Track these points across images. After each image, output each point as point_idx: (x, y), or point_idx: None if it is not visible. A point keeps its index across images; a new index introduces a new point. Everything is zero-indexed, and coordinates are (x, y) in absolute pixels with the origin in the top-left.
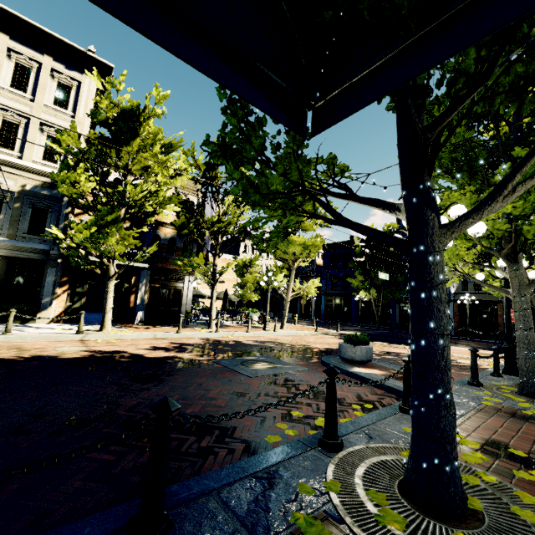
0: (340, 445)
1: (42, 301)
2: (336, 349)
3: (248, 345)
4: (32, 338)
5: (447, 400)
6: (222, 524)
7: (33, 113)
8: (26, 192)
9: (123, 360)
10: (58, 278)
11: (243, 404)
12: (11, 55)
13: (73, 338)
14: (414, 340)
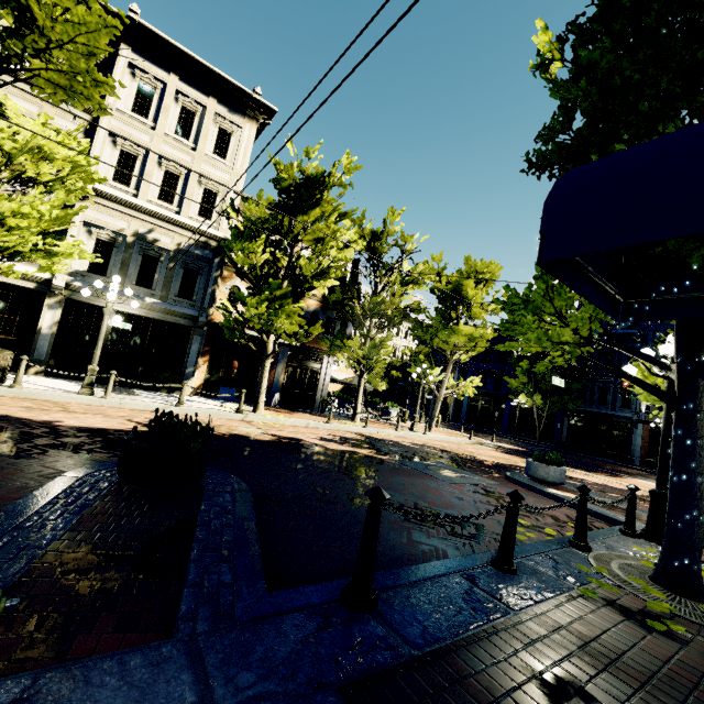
0: (590, 547)
1: (185, 371)
2: (508, 464)
3: (411, 448)
4: (202, 413)
5: (699, 521)
6: (545, 574)
7: (194, 163)
8: (180, 251)
9: (314, 449)
10: (201, 347)
11: (469, 507)
12: (178, 98)
13: (235, 418)
14: (675, 474)
